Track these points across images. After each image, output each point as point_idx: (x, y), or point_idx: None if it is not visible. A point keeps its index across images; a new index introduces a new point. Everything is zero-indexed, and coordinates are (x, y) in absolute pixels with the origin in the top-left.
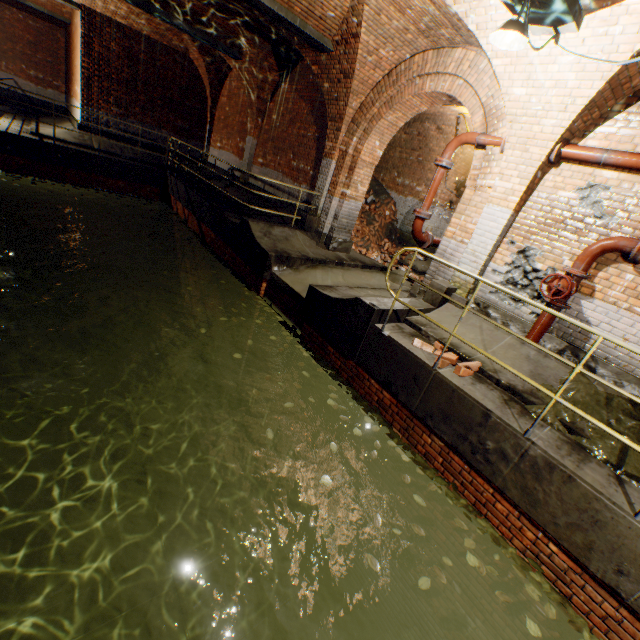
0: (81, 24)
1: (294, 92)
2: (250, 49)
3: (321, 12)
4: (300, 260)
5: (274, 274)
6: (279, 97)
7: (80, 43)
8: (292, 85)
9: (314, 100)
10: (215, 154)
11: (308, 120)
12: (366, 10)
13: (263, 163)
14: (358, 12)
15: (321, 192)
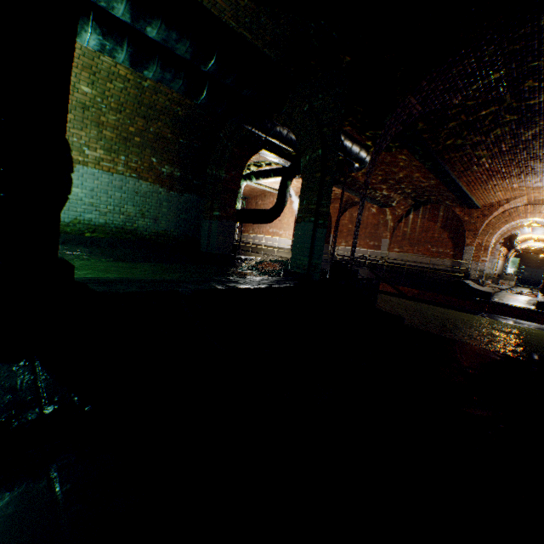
0: (296, 204)
1: (421, 218)
2: (403, 205)
3: (490, 200)
4: (493, 293)
5: (492, 301)
6: (407, 220)
7: (293, 211)
8: (418, 215)
9: (442, 222)
10: (340, 249)
11: (439, 230)
12: (514, 200)
13: (400, 251)
14: (509, 200)
15: (468, 261)
